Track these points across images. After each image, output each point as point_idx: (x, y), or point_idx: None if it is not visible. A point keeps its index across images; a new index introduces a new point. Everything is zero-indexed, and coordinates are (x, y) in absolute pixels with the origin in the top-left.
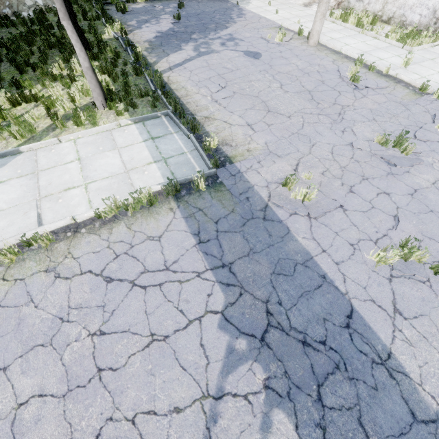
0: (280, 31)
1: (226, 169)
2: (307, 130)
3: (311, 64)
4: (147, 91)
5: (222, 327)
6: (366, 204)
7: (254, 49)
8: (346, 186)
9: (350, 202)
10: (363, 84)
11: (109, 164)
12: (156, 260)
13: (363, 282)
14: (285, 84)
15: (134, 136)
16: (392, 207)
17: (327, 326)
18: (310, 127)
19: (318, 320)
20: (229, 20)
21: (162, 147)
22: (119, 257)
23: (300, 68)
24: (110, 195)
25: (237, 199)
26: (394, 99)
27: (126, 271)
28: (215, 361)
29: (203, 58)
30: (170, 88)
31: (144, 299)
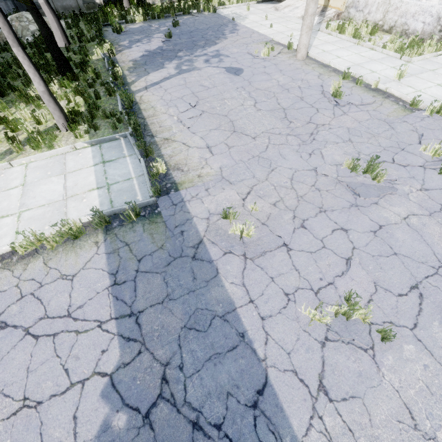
0: (266, 46)
1: (169, 197)
2: (270, 153)
3: (293, 79)
4: (113, 112)
5: (105, 395)
6: (316, 243)
7: (237, 65)
8: (297, 220)
9: (298, 239)
10: (346, 100)
11: (50, 191)
12: (61, 304)
13: (288, 346)
14: (259, 101)
15: (86, 160)
16: (347, 247)
17: (229, 403)
18: (274, 149)
19: (220, 394)
20: (220, 37)
21: (110, 172)
22: (23, 298)
23: (281, 83)
24: (39, 225)
25: (170, 233)
26: (378, 117)
27: (25, 316)
28: (82, 441)
29: (182, 76)
30: (139, 108)
31: (32, 352)
